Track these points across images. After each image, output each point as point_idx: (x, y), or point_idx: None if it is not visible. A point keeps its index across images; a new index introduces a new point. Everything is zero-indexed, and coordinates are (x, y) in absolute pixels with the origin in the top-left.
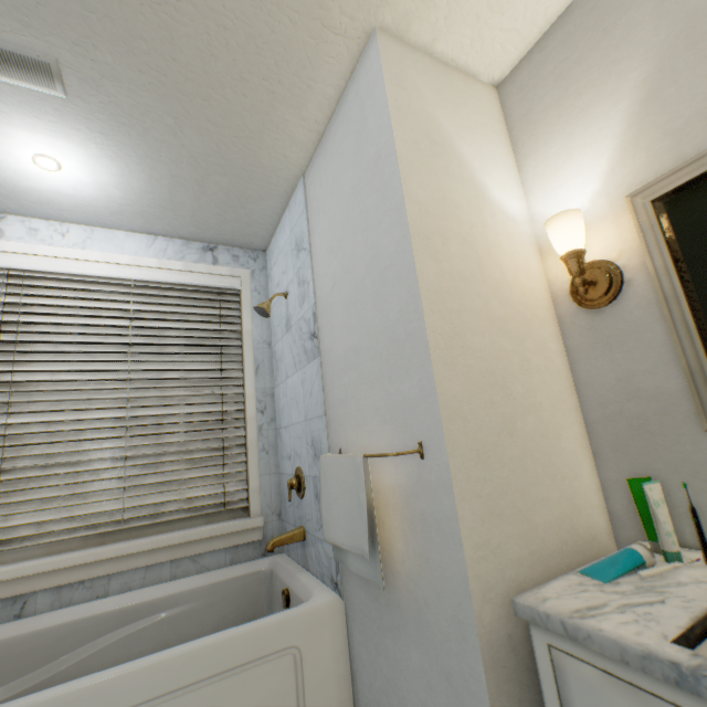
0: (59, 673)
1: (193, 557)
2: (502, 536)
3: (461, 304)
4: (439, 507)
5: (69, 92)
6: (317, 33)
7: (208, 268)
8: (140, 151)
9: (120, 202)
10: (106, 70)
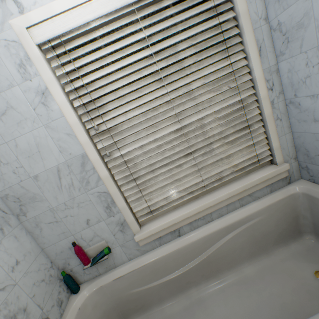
0: (209, 254)
1: (248, 194)
2: None
3: None
4: None
5: None
6: None
7: None
8: None
9: None
10: None
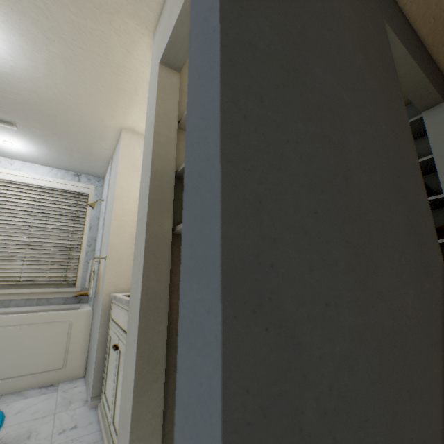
0: None
1: (48, 299)
2: (120, 282)
3: (128, 218)
4: (105, 273)
5: (19, 128)
6: (104, 127)
7: (75, 183)
8: (45, 144)
9: (38, 156)
10: (32, 125)
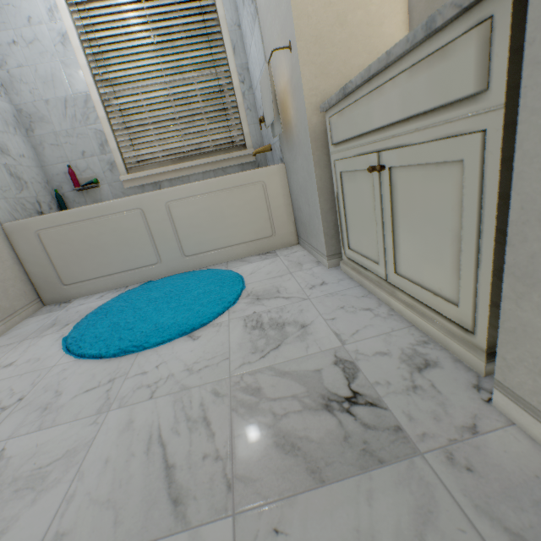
0: None
1: (223, 170)
2: (327, 86)
3: None
4: (297, 76)
5: None
6: None
7: None
8: None
9: None
10: None
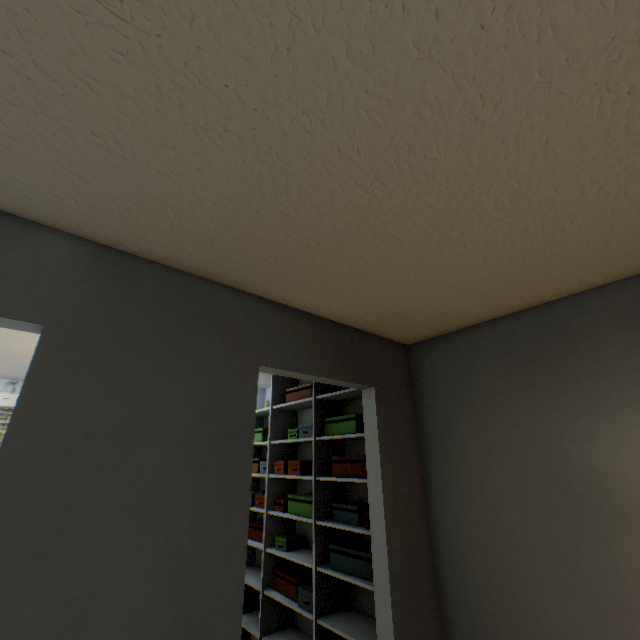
0: None
1: None
2: None
3: None
4: None
5: None
6: None
7: (7, 395)
8: None
9: None
10: None
